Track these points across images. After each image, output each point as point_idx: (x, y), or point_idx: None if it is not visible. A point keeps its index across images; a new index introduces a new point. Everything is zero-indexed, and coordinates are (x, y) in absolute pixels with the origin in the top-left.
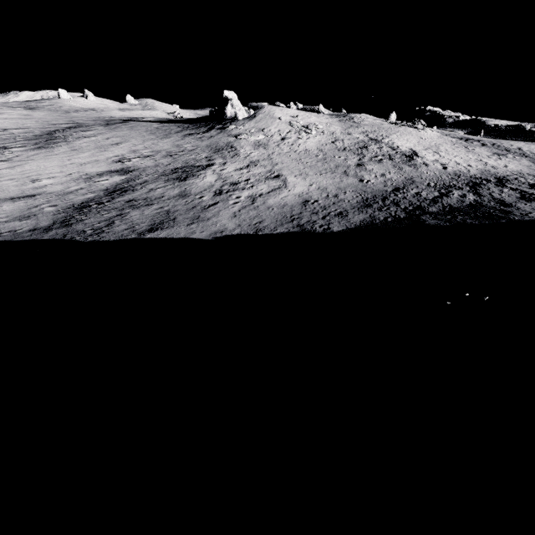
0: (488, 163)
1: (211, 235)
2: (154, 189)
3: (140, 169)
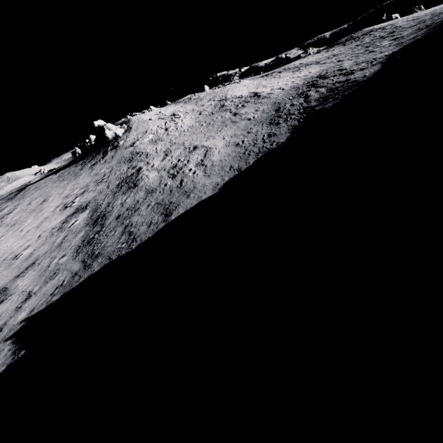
0: (299, 76)
1: (214, 189)
2: (123, 202)
3: (91, 201)
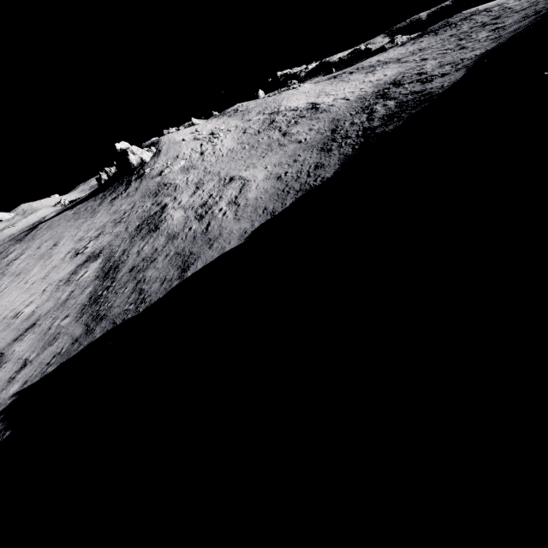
0: (371, 80)
1: (241, 239)
2: (140, 250)
3: (106, 246)
